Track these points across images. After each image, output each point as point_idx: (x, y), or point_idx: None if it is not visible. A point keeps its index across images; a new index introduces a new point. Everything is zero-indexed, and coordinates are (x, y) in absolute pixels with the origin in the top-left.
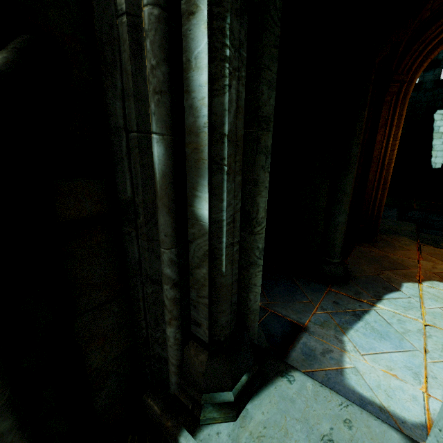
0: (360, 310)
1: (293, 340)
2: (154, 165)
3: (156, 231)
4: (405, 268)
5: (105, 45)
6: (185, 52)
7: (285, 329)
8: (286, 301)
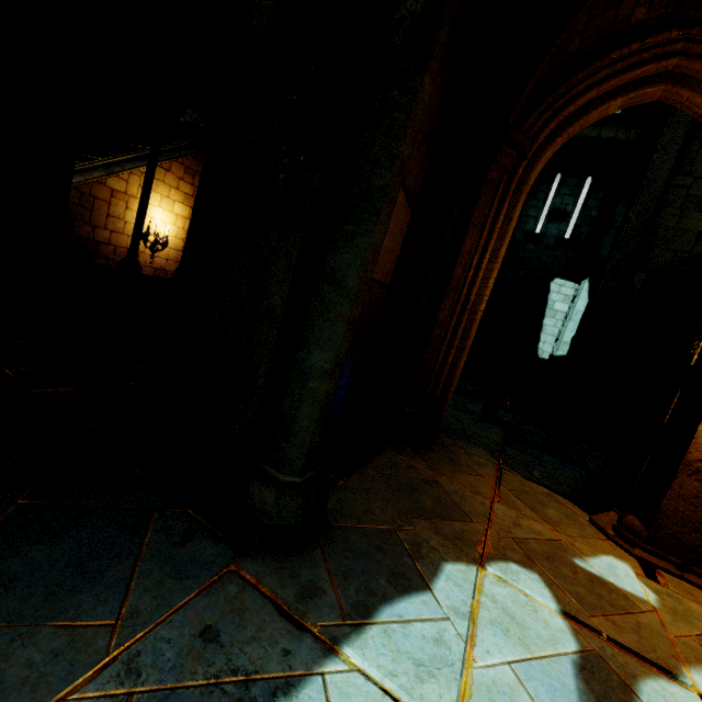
0: (273, 677)
1: None
2: None
3: None
4: (462, 519)
5: None
6: None
7: None
8: (8, 618)
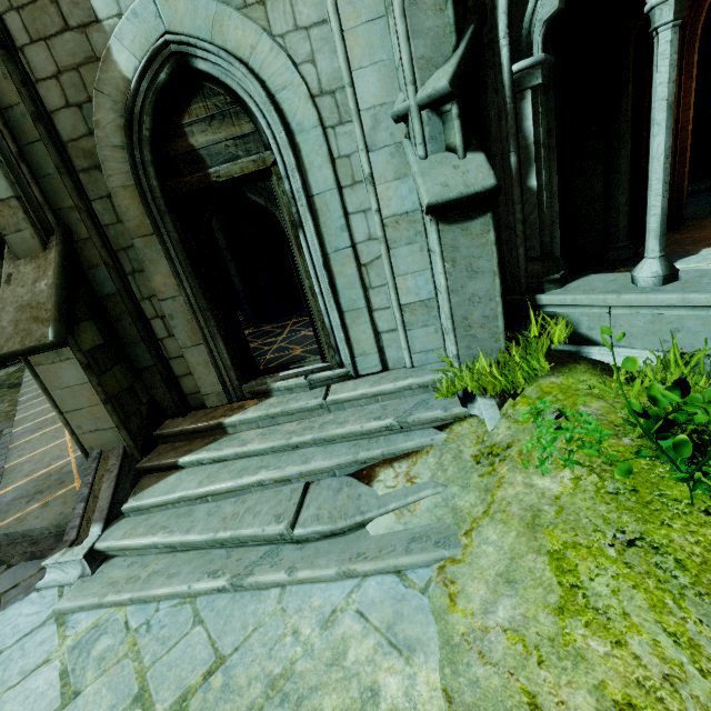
0: None
1: None
2: (511, 167)
3: (509, 201)
4: (710, 240)
5: (487, 123)
6: (519, 115)
7: None
8: None
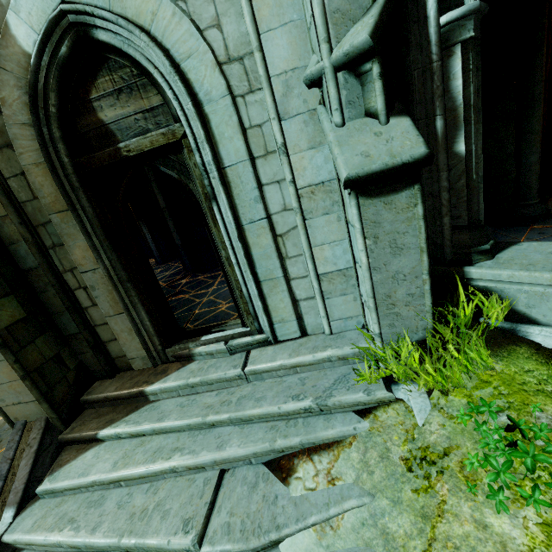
0: None
1: None
2: (436, 131)
3: (433, 167)
4: None
5: (410, 84)
6: (445, 74)
7: None
8: None
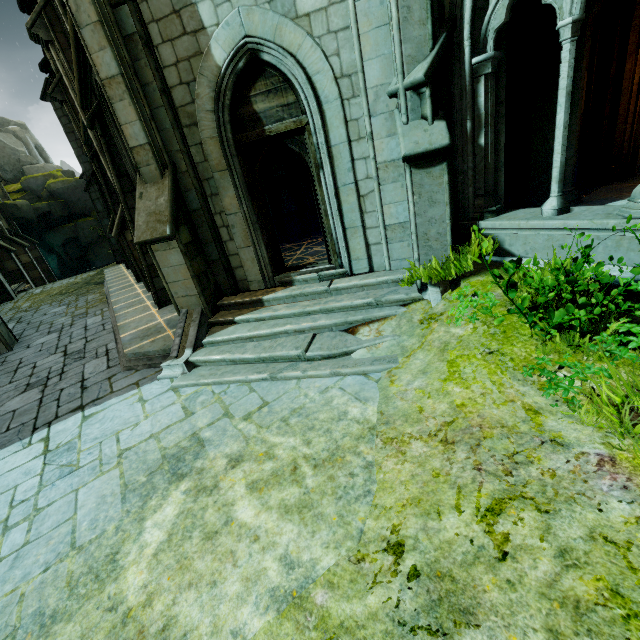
0: None
1: None
2: (467, 130)
3: (465, 154)
4: None
5: (453, 99)
6: (475, 93)
7: None
8: None
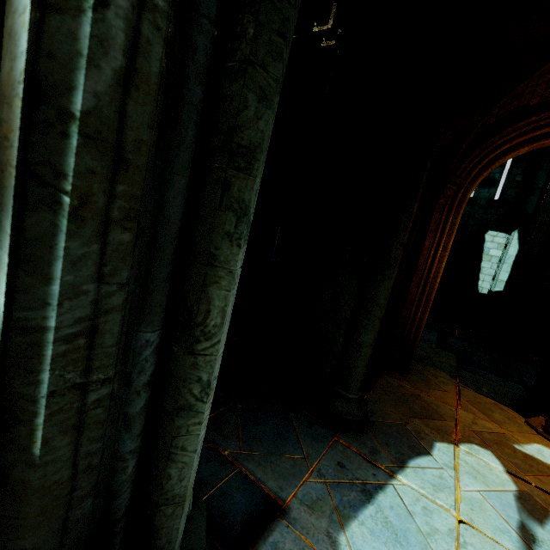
0: (373, 483)
1: (259, 534)
2: None
3: None
4: (439, 419)
5: None
6: None
7: (252, 509)
8: (269, 452)
